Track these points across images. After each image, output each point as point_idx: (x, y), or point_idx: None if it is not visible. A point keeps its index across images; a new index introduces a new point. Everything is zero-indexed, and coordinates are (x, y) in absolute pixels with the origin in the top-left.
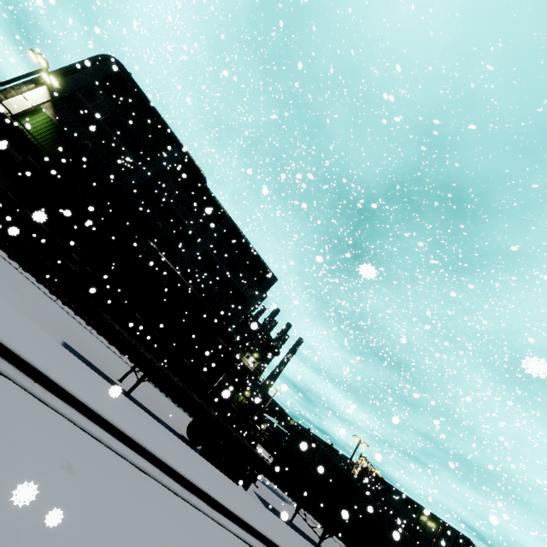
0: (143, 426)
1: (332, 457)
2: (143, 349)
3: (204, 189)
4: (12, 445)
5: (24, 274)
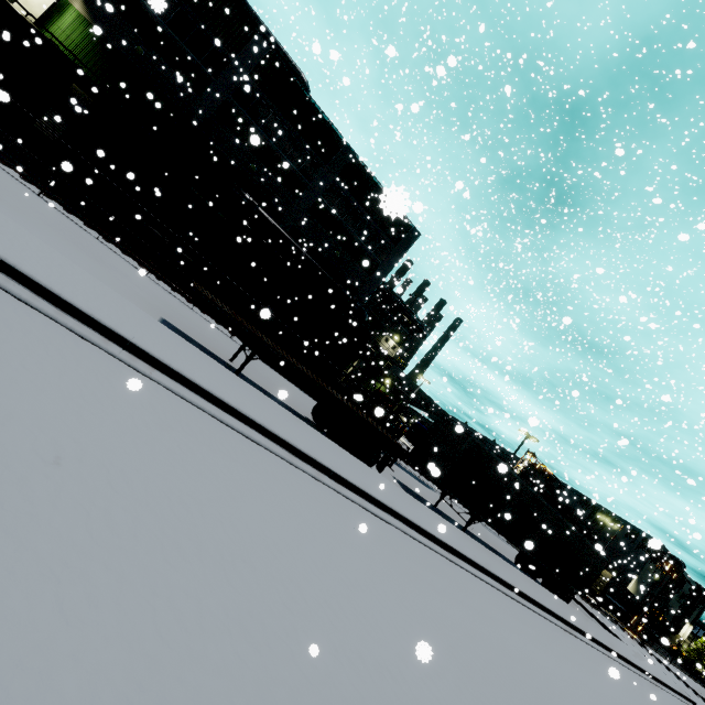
0: (253, 401)
1: (485, 447)
2: (248, 325)
3: (307, 102)
4: (99, 401)
5: (106, 245)
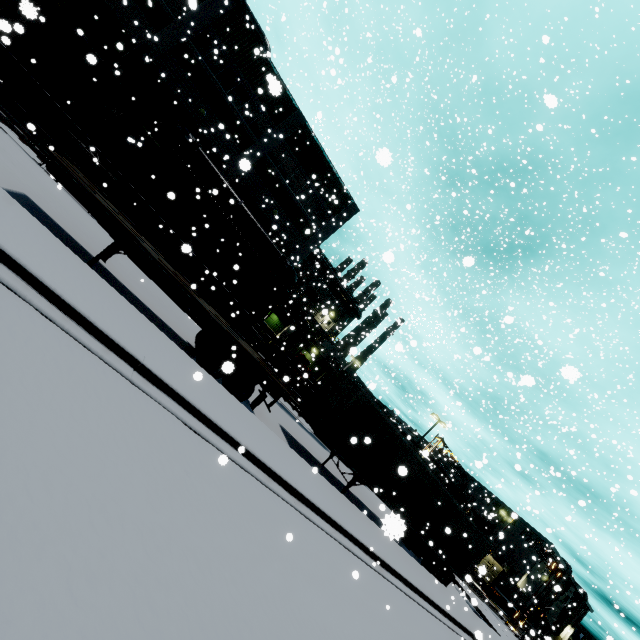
0: (63, 268)
1: (375, 404)
2: (123, 220)
3: (265, 63)
4: None
5: None
